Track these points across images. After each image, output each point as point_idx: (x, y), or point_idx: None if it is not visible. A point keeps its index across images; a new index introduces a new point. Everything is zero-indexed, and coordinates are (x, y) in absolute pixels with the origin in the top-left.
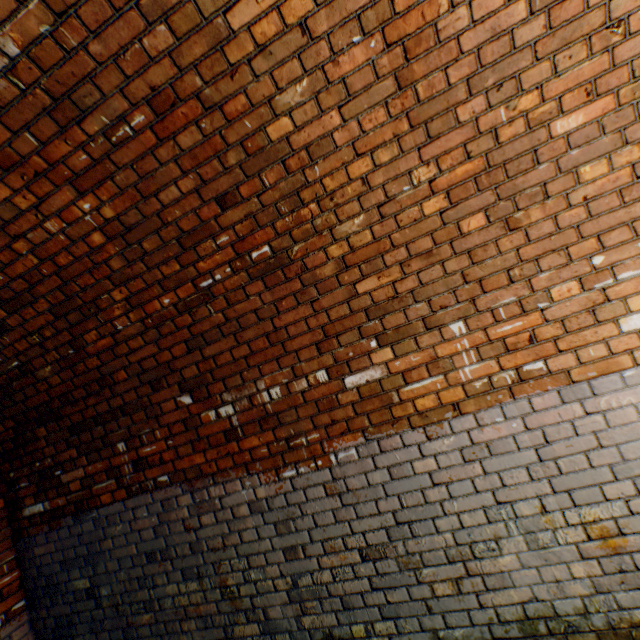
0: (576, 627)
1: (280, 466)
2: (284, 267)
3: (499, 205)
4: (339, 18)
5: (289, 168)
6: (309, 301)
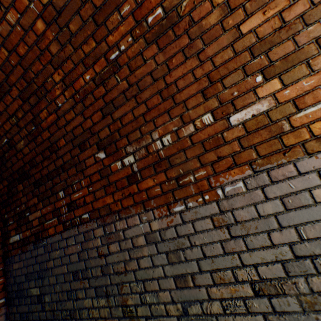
0: None
1: (171, 202)
2: (174, 26)
3: None
4: None
5: None
6: (195, 54)
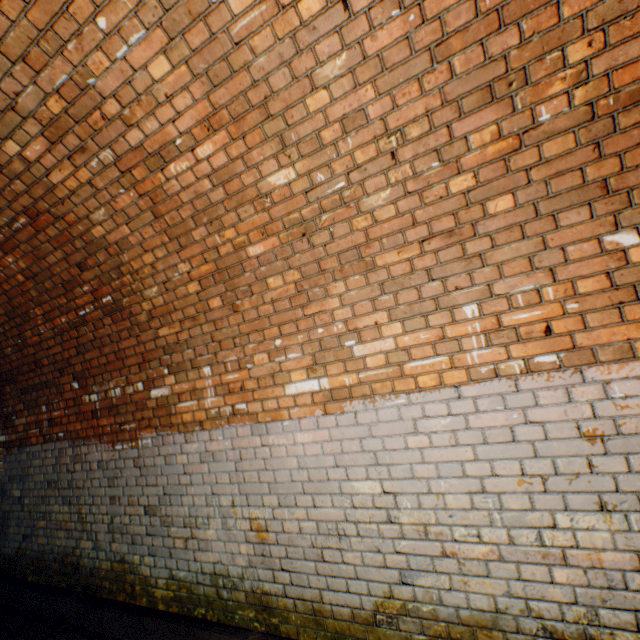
0: (237, 586)
1: (116, 441)
2: (121, 311)
3: (228, 294)
4: (108, 181)
5: (111, 253)
6: (136, 335)
